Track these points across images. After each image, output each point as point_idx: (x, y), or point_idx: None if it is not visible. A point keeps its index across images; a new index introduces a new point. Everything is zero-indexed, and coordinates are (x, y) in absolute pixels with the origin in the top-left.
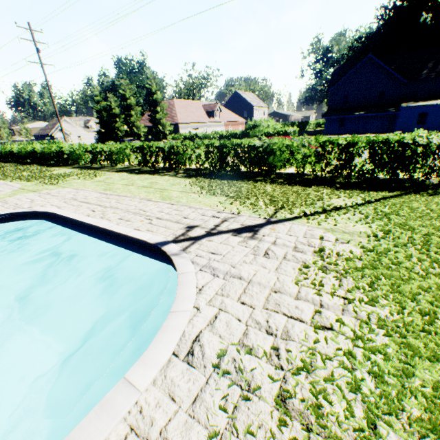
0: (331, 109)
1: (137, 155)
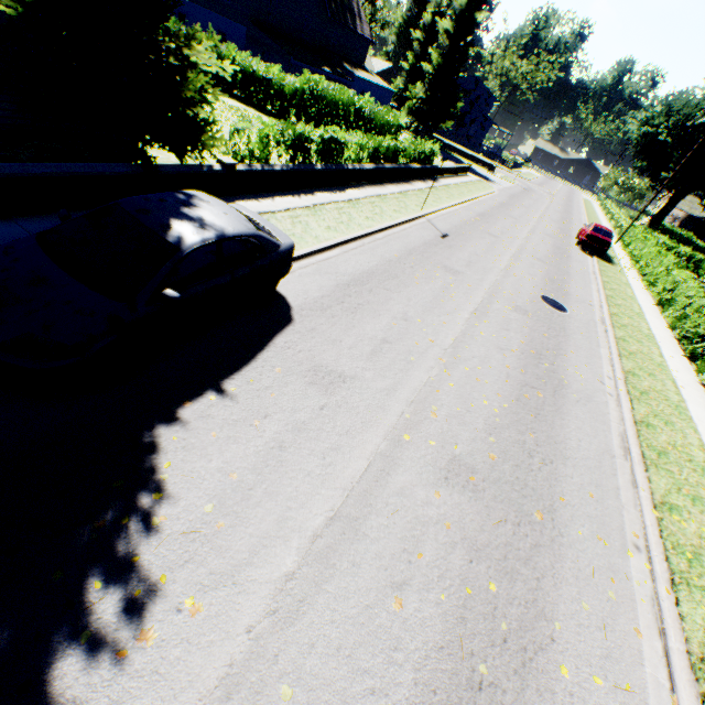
0: (253, 21)
1: (677, 308)
